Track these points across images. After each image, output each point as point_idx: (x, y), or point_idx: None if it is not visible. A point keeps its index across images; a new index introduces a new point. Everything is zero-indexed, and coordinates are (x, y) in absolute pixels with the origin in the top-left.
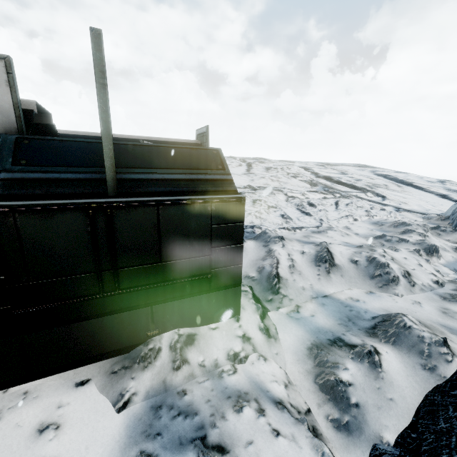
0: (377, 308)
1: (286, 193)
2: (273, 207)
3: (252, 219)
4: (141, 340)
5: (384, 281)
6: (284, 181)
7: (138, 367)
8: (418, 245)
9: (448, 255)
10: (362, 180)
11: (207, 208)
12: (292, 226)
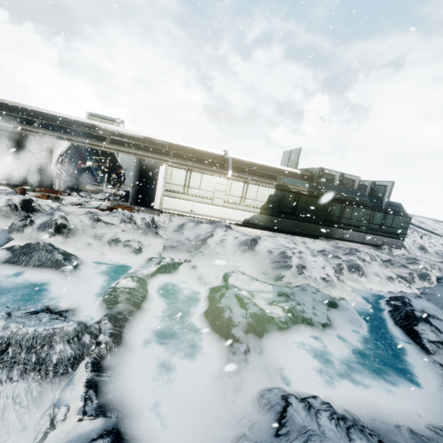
0: None
1: None
2: None
3: None
4: (380, 245)
5: None
6: None
7: (381, 249)
8: None
9: None
10: (438, 229)
11: (403, 218)
12: None
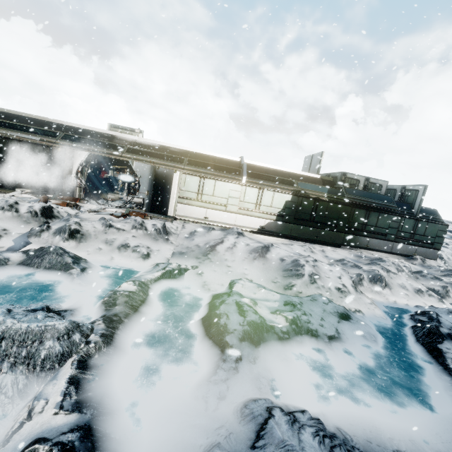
0: None
1: None
2: None
3: None
4: (411, 255)
5: None
6: None
7: (413, 260)
8: None
9: None
10: None
11: (438, 225)
12: None
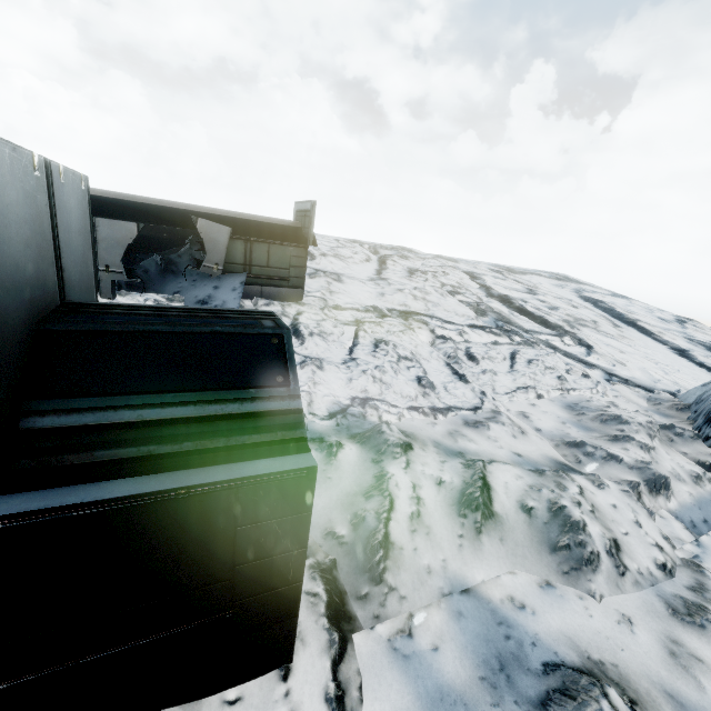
0: (555, 631)
1: (434, 328)
2: (407, 359)
3: (366, 384)
4: None
5: (574, 561)
6: (434, 300)
7: None
8: (638, 471)
9: (684, 491)
10: (559, 309)
11: (227, 498)
12: (433, 403)
